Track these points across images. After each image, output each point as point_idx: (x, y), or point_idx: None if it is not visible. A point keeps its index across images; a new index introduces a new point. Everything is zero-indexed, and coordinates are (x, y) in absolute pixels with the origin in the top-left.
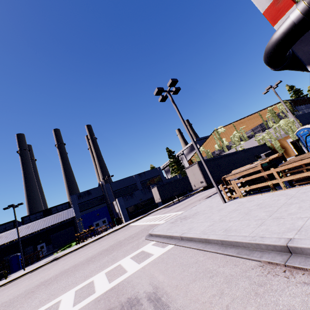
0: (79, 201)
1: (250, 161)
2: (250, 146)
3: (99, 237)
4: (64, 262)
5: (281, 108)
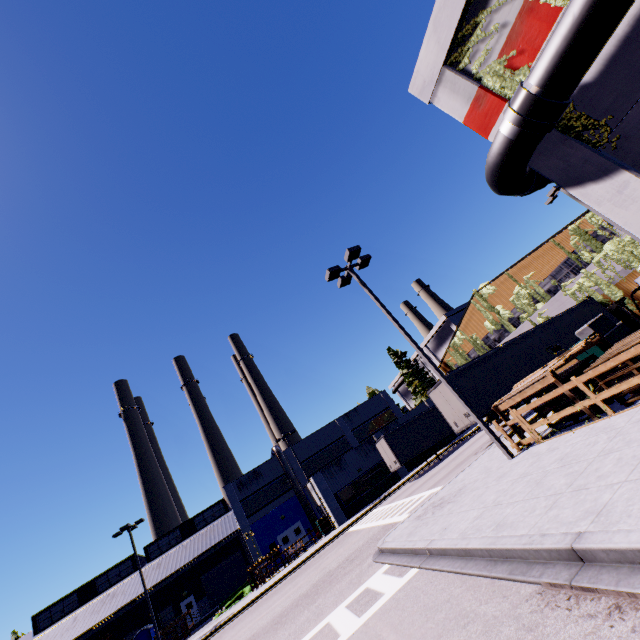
0: (241, 496)
1: (563, 344)
2: (558, 309)
3: (292, 567)
4: (234, 632)
5: (595, 221)
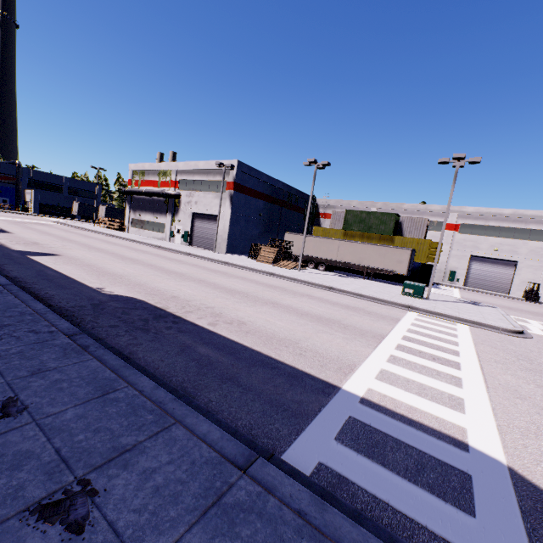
0: None
1: None
2: None
3: (6, 211)
4: None
5: None
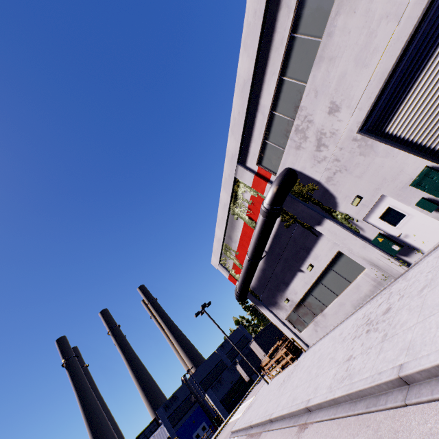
0: (167, 414)
1: None
2: None
3: None
4: None
5: None
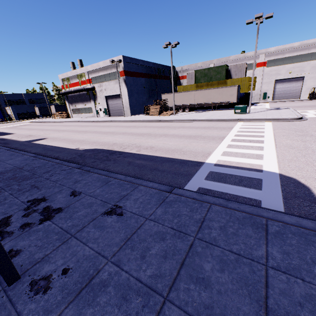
0: None
1: None
2: None
3: (1, 123)
4: None
5: None
